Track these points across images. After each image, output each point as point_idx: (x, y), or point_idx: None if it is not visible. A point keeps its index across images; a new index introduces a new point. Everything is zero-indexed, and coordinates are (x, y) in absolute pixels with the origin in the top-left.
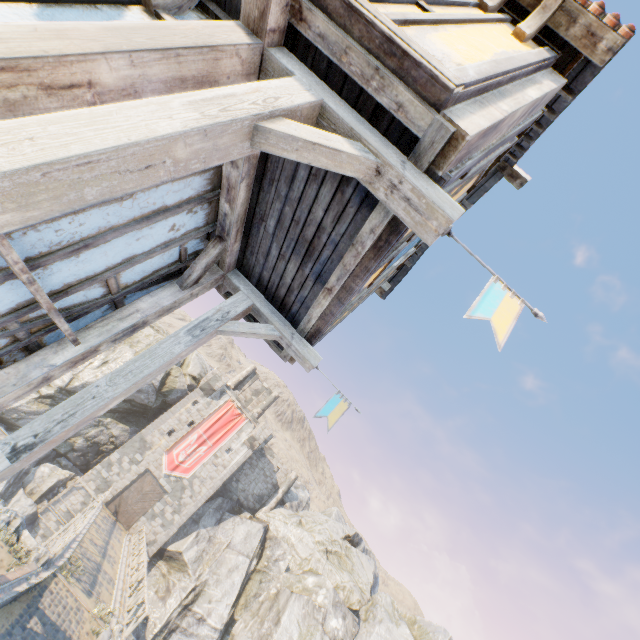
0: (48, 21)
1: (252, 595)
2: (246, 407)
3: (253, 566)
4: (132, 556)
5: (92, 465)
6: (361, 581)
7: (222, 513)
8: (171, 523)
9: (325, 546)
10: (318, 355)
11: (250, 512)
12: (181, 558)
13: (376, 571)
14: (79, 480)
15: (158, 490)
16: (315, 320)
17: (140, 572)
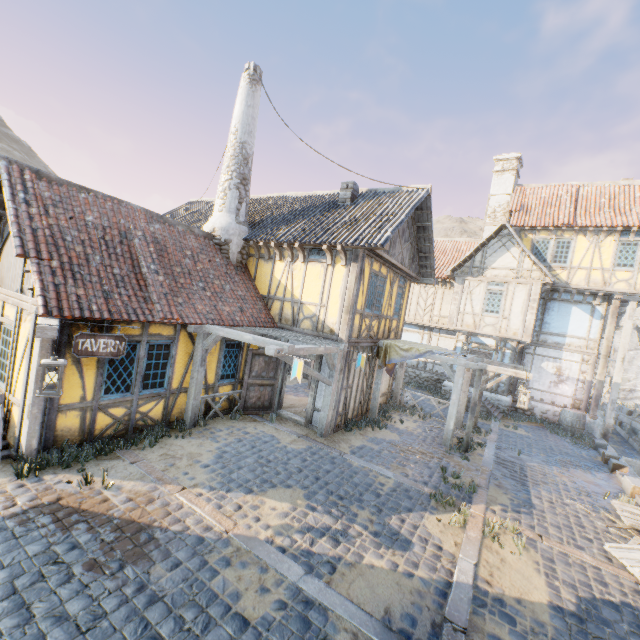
0: (596, 319)
1: None
2: None
3: None
4: None
5: None
6: None
7: None
8: None
9: None
10: None
11: None
12: None
13: None
14: None
15: None
16: None
17: None
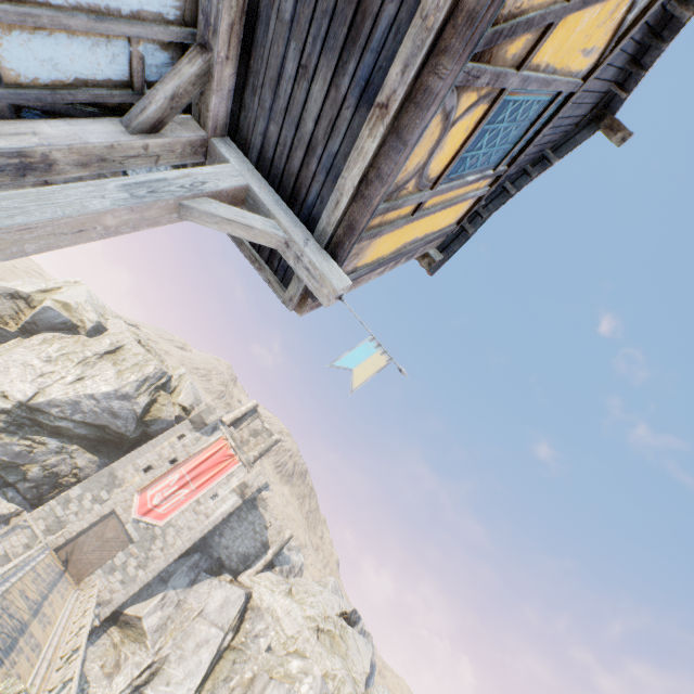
0: None
1: (222, 678)
2: (241, 448)
3: (227, 641)
4: (75, 617)
5: (46, 500)
6: (355, 669)
7: (198, 573)
8: (133, 580)
9: (317, 623)
10: (345, 276)
11: (231, 574)
12: (140, 625)
13: (373, 658)
14: (26, 517)
15: (123, 538)
16: (348, 197)
17: (79, 638)
